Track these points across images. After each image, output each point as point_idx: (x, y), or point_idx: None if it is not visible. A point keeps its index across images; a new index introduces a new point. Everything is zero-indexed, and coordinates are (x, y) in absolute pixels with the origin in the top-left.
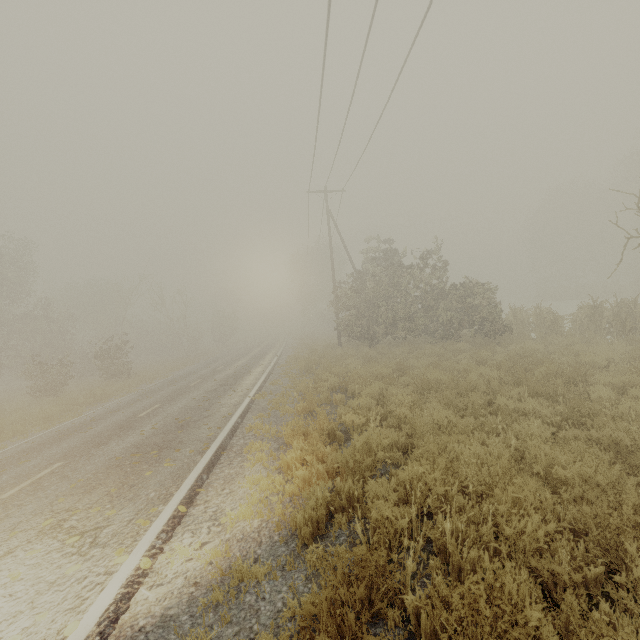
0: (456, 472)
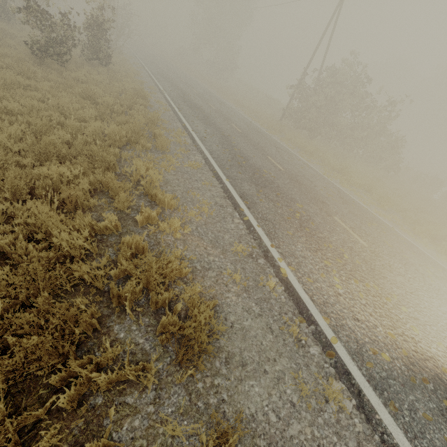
0: None
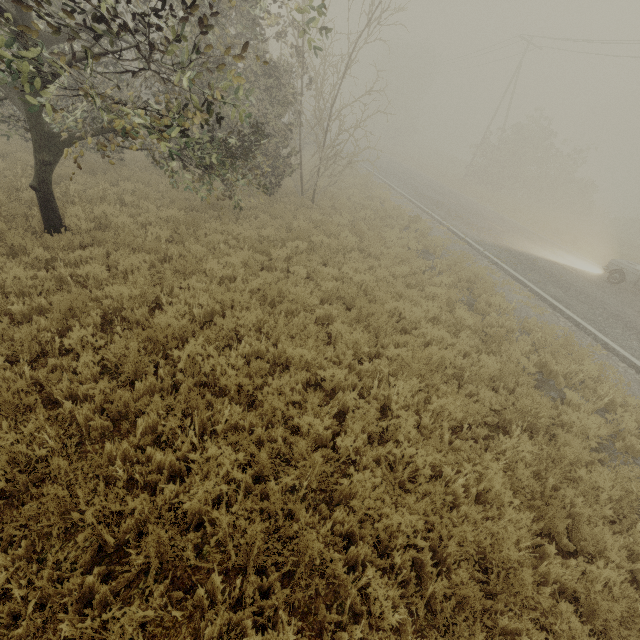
0: None
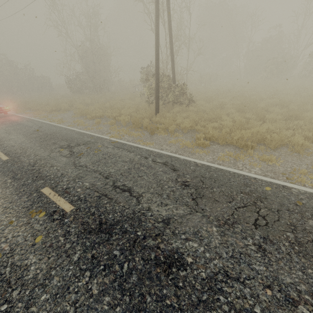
0: None
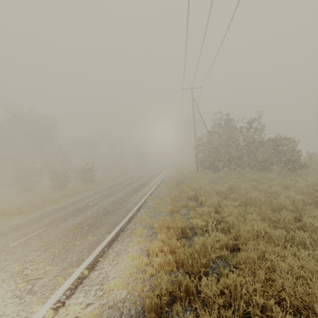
0: (273, 280)
